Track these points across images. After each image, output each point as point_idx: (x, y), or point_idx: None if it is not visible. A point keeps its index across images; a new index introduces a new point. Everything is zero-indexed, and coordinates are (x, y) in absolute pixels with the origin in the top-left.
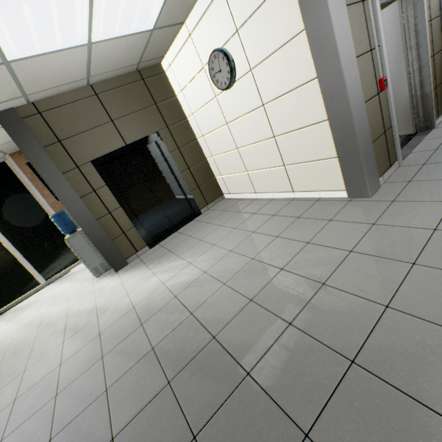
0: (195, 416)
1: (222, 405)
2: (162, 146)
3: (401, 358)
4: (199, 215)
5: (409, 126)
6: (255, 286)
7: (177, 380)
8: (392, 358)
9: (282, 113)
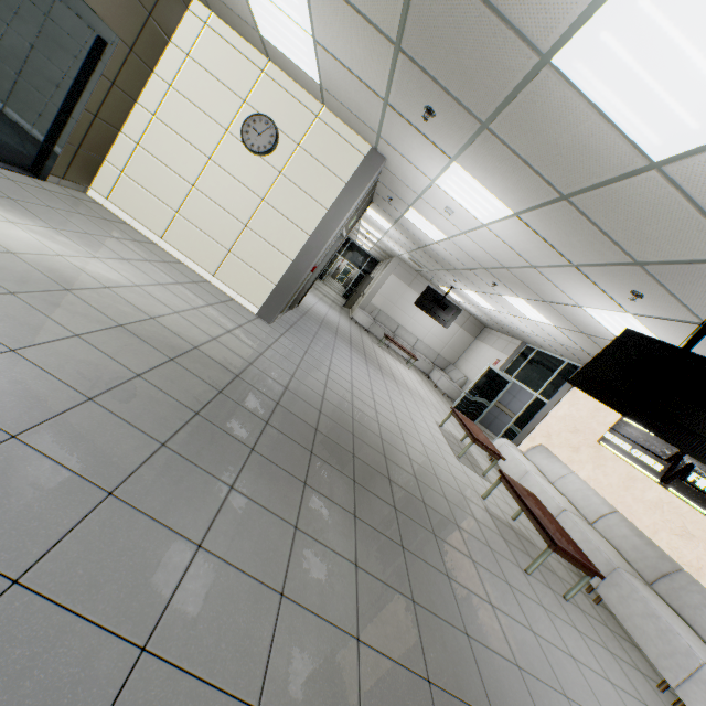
0: (214, 384)
1: (230, 384)
2: (106, 58)
3: (302, 393)
4: (43, 181)
5: None
6: (213, 331)
7: (181, 361)
8: (299, 392)
9: (270, 222)
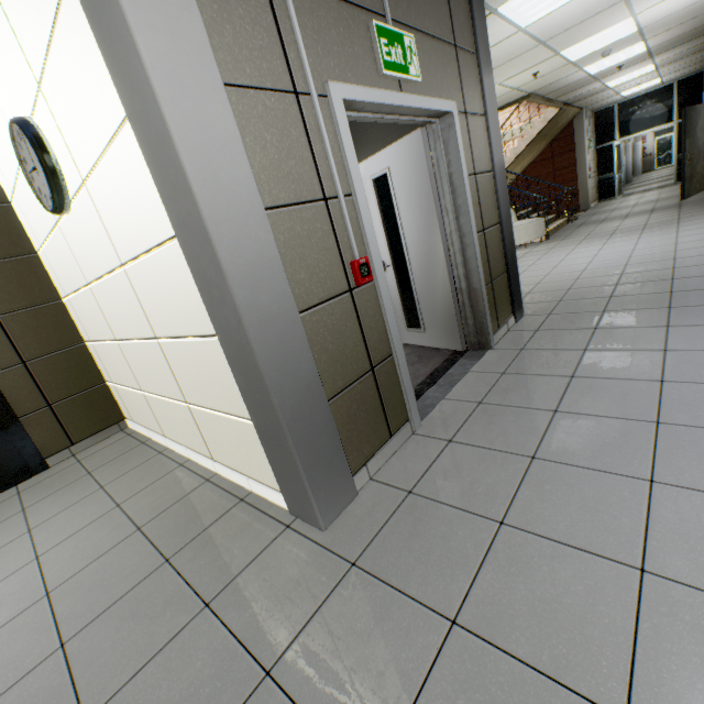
0: None
1: None
2: None
3: None
4: (41, 473)
5: (457, 338)
6: None
7: None
8: None
9: (153, 293)
